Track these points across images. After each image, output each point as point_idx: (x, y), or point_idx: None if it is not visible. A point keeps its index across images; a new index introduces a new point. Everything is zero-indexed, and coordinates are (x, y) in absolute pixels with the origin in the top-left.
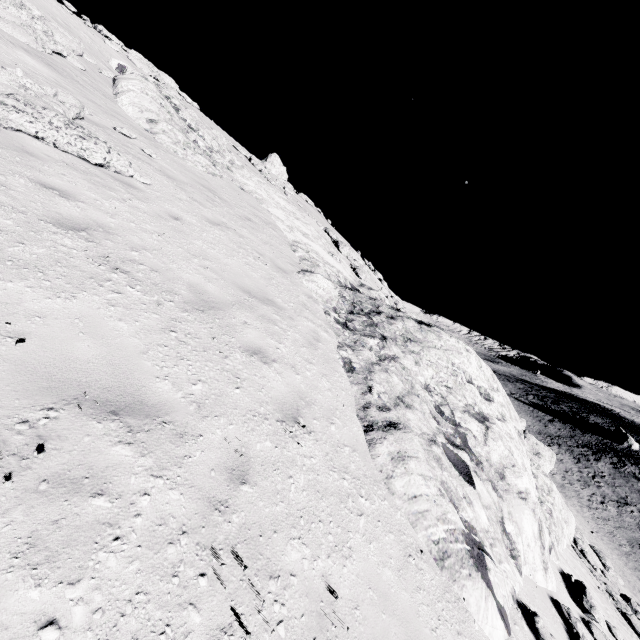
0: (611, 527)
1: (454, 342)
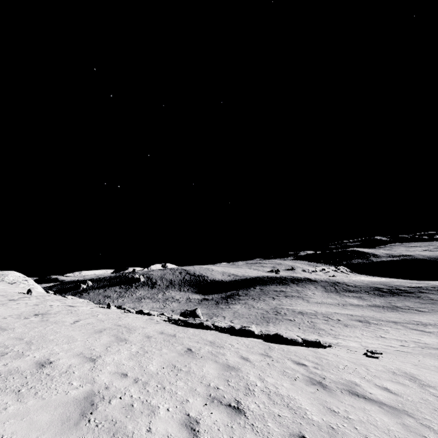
0: None
1: (12, 271)
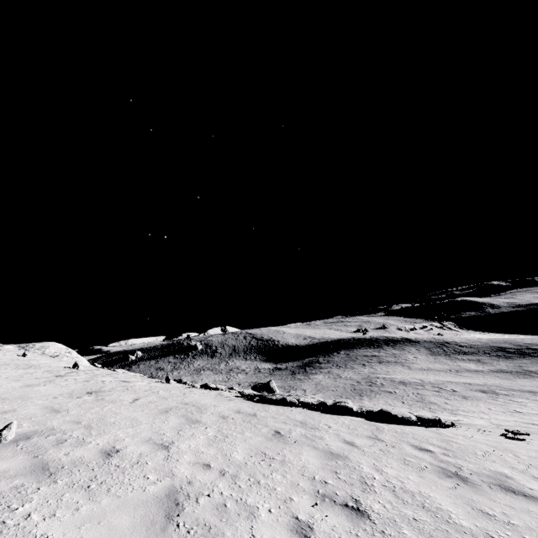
0: None
1: (53, 343)
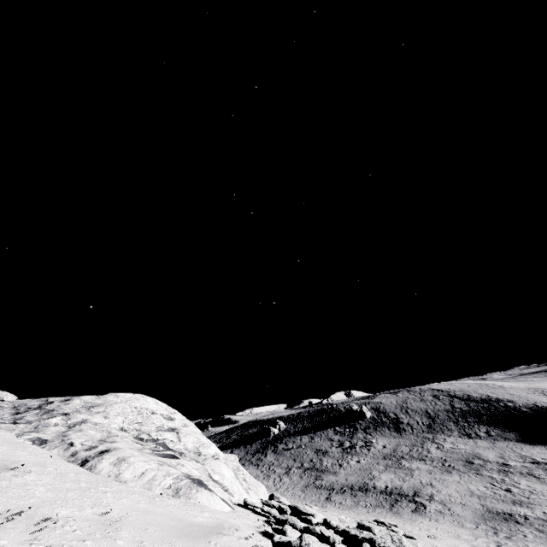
0: (291, 490)
1: (131, 395)
